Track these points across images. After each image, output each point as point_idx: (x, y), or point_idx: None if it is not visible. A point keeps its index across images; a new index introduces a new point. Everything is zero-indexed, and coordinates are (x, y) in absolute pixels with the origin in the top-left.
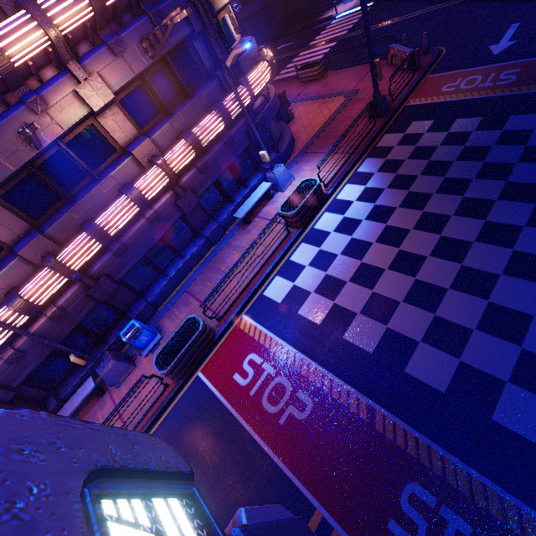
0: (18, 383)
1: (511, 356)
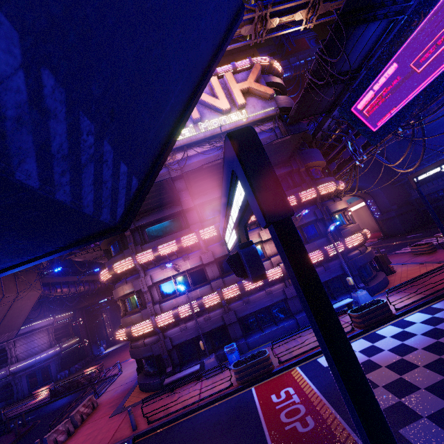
0: (175, 343)
1: None
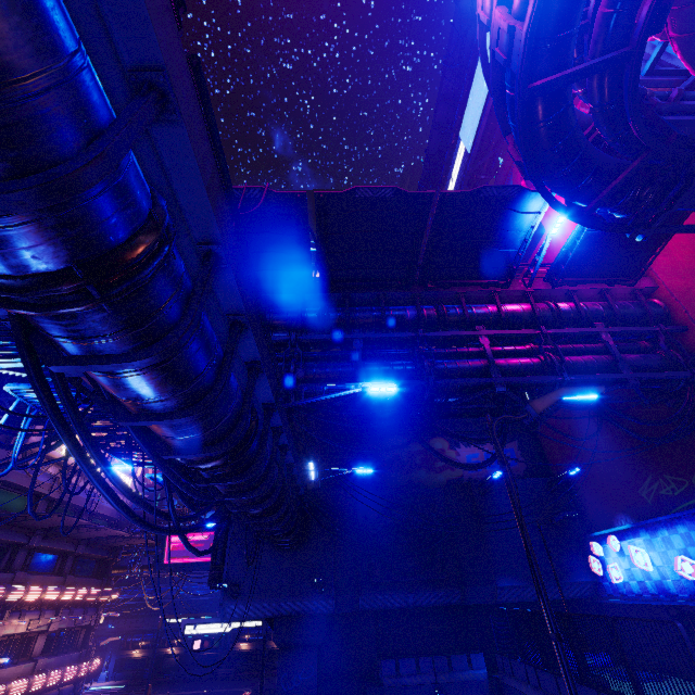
0: None
1: None
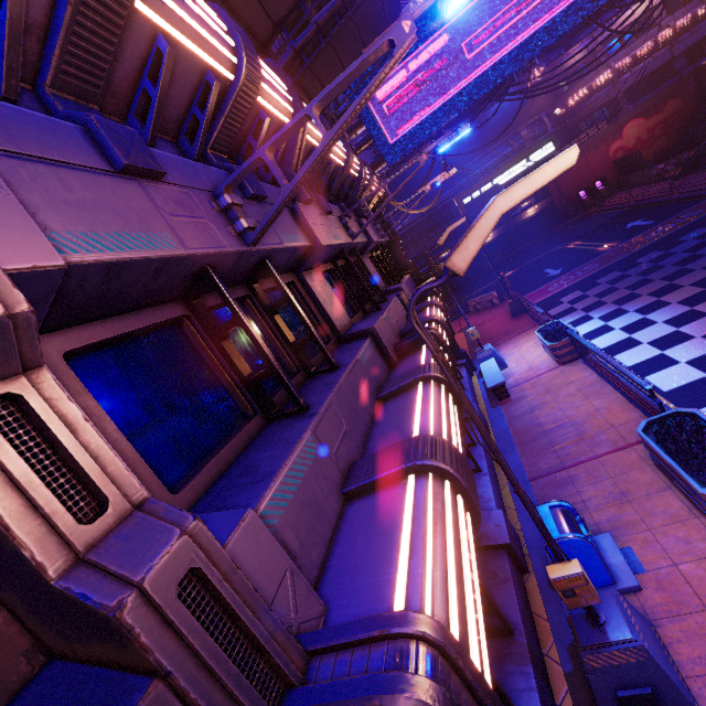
0: None
1: None
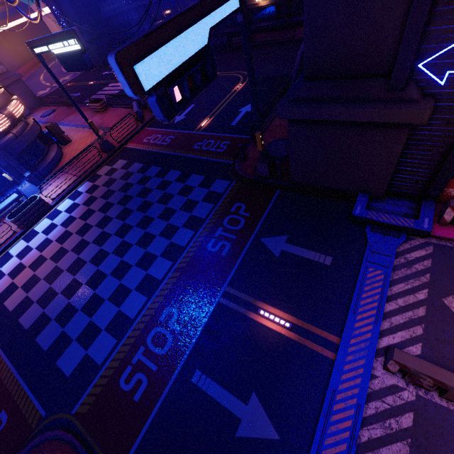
0: None
1: (63, 306)
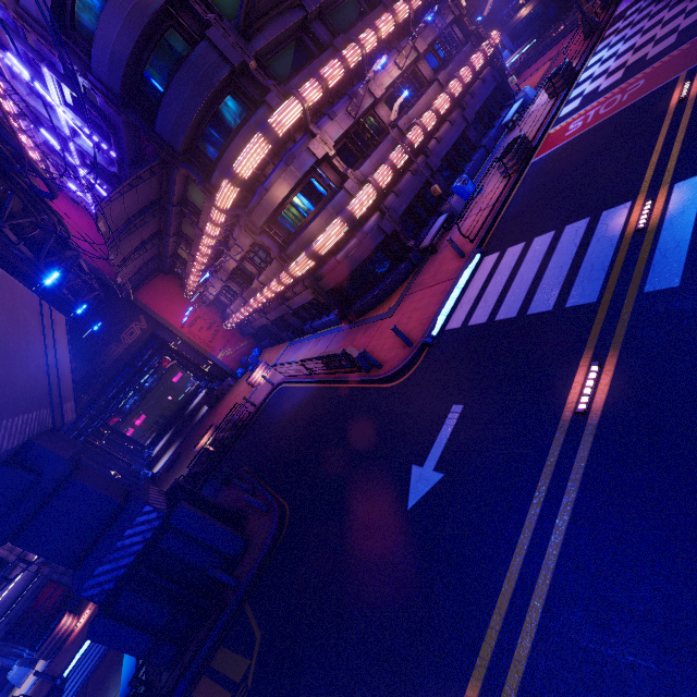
0: (399, 215)
1: None
